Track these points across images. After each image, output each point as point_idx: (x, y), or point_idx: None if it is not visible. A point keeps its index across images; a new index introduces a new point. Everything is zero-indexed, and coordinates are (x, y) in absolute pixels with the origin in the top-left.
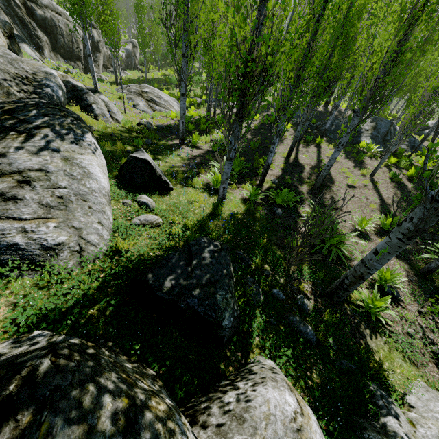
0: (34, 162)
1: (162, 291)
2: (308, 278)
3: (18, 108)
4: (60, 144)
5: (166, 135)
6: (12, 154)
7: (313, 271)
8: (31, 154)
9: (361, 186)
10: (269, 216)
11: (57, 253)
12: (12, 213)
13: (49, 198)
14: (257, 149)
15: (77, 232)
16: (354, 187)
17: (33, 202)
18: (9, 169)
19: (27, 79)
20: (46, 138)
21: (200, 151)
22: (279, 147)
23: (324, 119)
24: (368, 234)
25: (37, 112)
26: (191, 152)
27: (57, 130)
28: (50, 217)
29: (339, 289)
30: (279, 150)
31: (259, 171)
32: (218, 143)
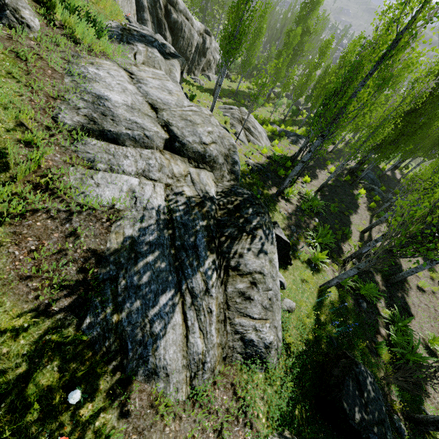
0: (257, 264)
1: (354, 422)
2: (395, 395)
3: (241, 203)
4: (267, 246)
5: (265, 180)
6: (246, 255)
7: (398, 386)
8: (255, 256)
9: (429, 292)
10: (357, 309)
11: (270, 351)
12: (249, 311)
13: (266, 300)
14: (335, 214)
15: (276, 331)
16: (423, 291)
17: (258, 303)
18: (245, 269)
19: (227, 156)
20: (261, 241)
21: (292, 207)
22: (354, 216)
23: (391, 187)
24: (436, 353)
25: (252, 210)
26: (287, 208)
27: (264, 231)
28: (267, 318)
29: (432, 425)
30: (354, 220)
31: (347, 252)
32: (308, 203)
